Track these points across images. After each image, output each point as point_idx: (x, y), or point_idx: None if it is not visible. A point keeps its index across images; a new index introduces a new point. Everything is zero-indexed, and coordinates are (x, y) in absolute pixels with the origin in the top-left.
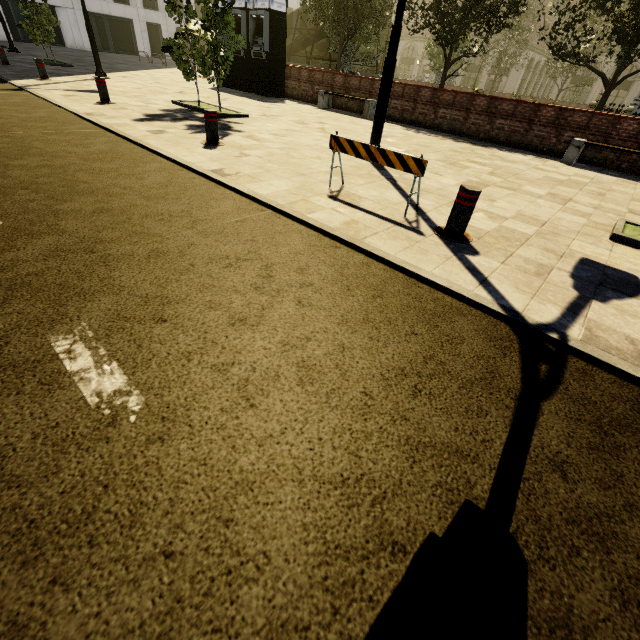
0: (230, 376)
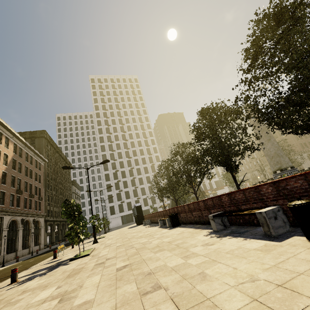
0: None
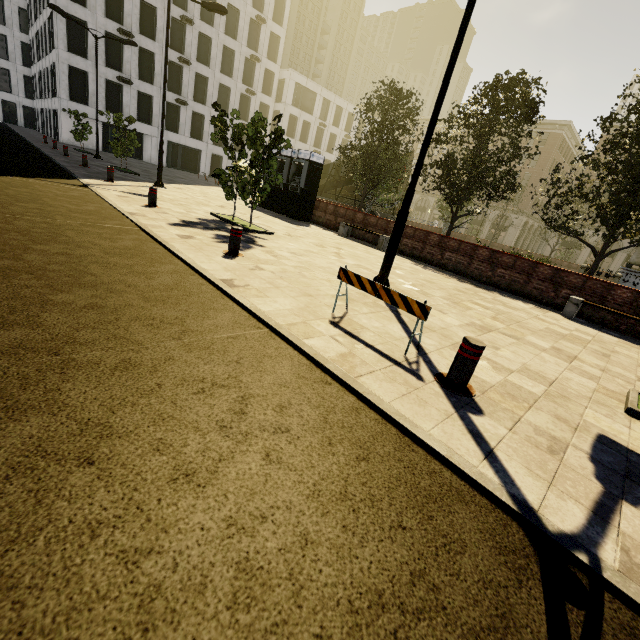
0: (137, 576)
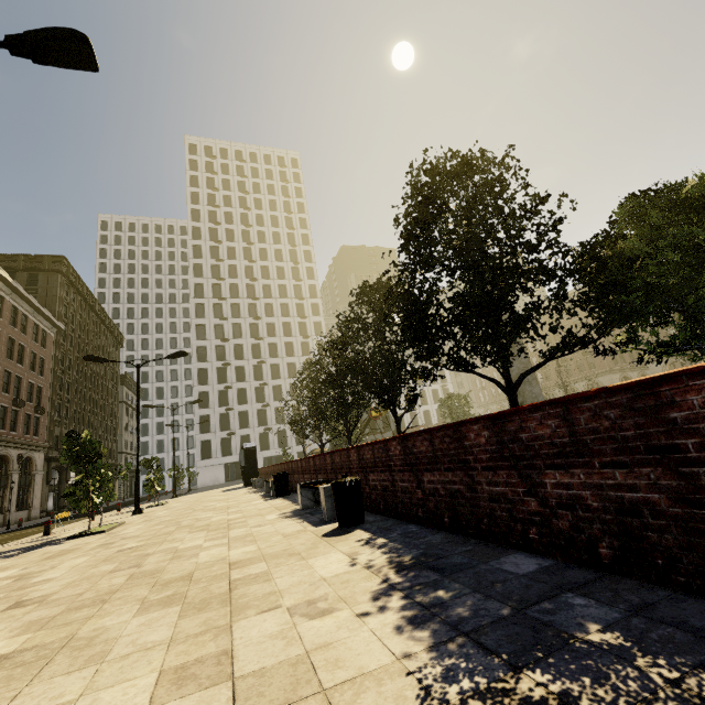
0: None
